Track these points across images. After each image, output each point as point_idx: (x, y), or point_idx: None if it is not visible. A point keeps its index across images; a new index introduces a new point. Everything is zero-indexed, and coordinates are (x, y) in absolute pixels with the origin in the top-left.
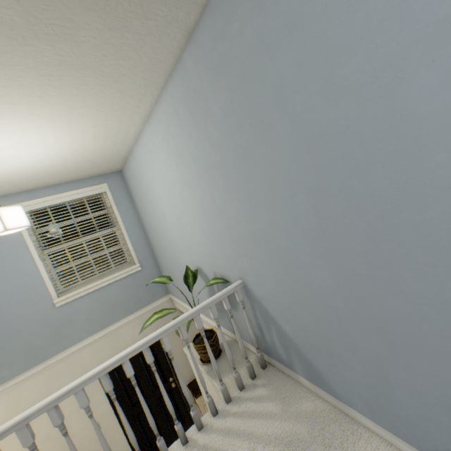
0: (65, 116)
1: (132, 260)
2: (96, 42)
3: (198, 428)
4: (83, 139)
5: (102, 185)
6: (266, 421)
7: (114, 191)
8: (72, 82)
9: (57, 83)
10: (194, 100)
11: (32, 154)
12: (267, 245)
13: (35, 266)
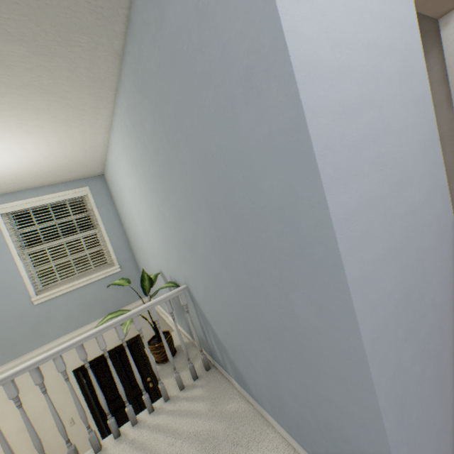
0: (22, 127)
1: (112, 261)
2: (27, 66)
3: (132, 423)
4: (49, 146)
5: (84, 188)
6: (192, 419)
7: (96, 194)
8: (17, 99)
9: (2, 100)
10: (133, 115)
11: (2, 160)
12: (194, 253)
13: (15, 265)
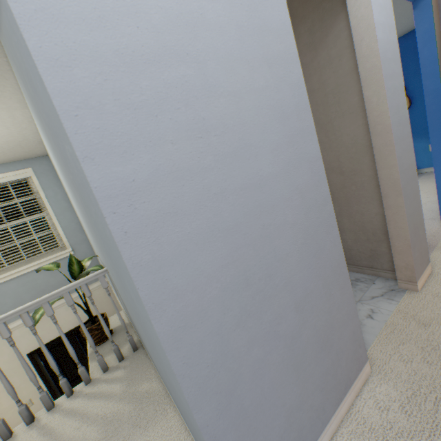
0: None
1: (64, 245)
2: None
3: (47, 408)
4: None
5: (26, 170)
6: (104, 401)
7: (41, 176)
8: None
9: None
10: (21, 85)
11: None
12: (94, 236)
13: None
